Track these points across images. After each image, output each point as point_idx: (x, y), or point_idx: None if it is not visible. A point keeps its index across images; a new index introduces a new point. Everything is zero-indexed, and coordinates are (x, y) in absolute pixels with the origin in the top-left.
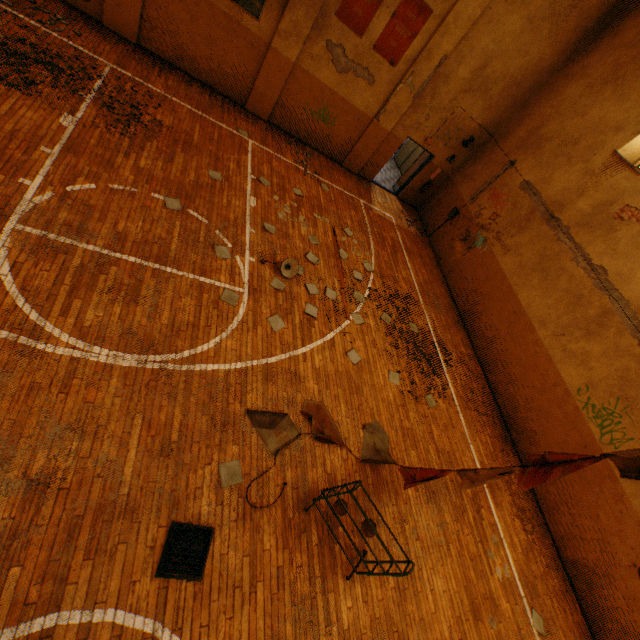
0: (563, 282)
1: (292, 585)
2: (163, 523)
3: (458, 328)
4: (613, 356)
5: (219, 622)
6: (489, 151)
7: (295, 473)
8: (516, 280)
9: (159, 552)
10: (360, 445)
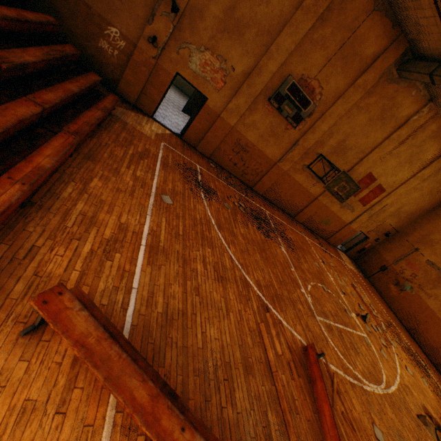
0: None
1: None
2: None
3: (412, 339)
4: None
5: None
6: (398, 239)
7: None
8: None
9: None
10: None
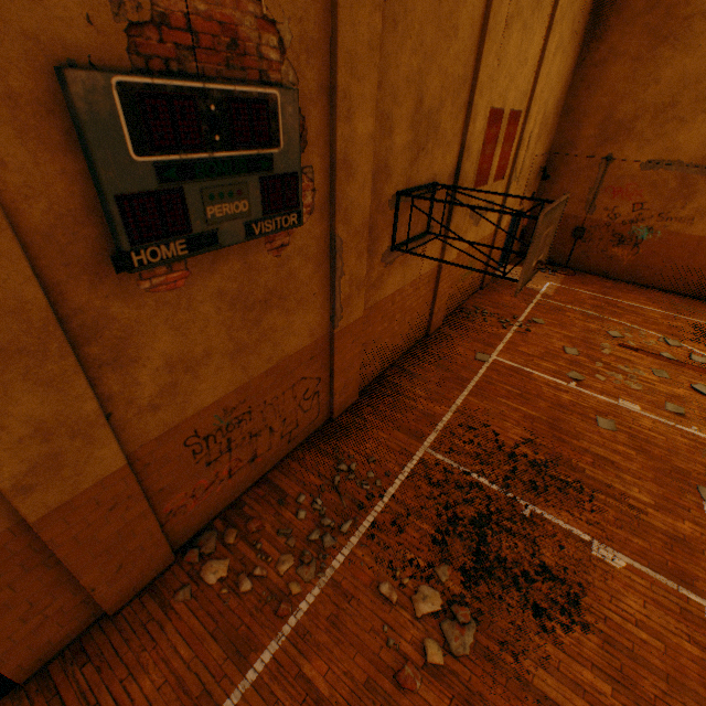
0: None
1: None
2: None
3: None
4: None
5: None
6: (563, 165)
7: None
8: None
9: None
10: None
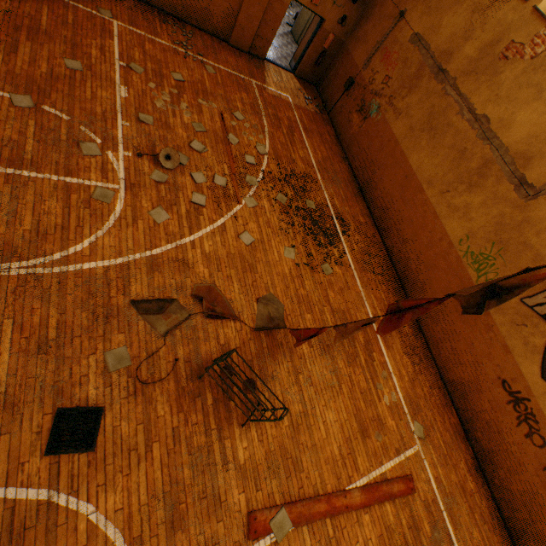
0: (449, 138)
1: (188, 440)
2: (48, 411)
3: (357, 200)
4: (491, 205)
5: (116, 480)
6: (380, 4)
7: (187, 349)
8: (407, 144)
9: (47, 435)
10: (254, 316)
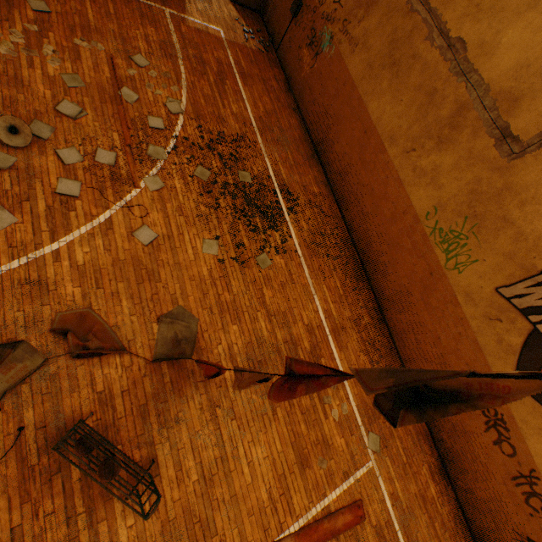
0: (415, 76)
1: (38, 539)
2: None
3: (311, 164)
4: (465, 167)
5: None
6: None
7: (41, 409)
8: (366, 87)
9: None
10: (153, 343)
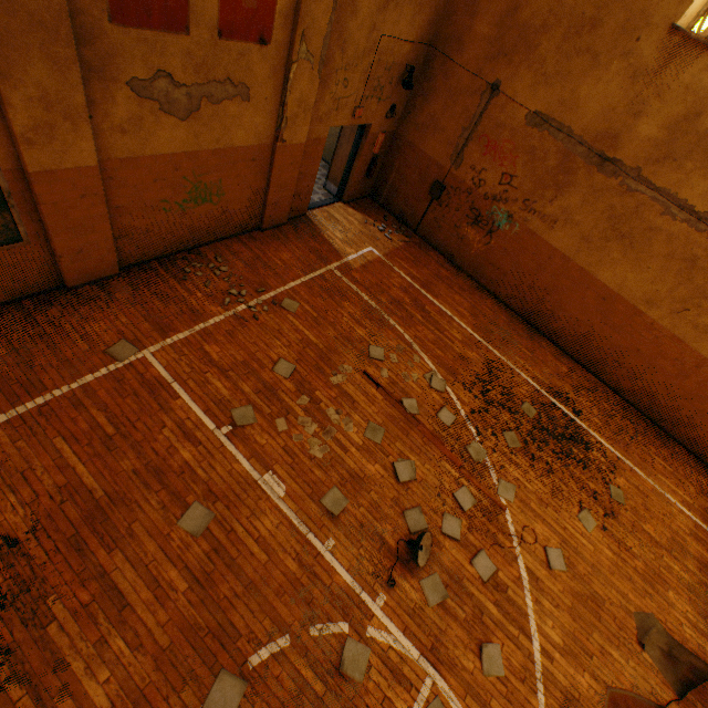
0: (661, 246)
1: None
2: None
3: (537, 341)
4: None
5: None
6: (442, 75)
7: None
8: (586, 259)
9: None
10: (659, 675)
